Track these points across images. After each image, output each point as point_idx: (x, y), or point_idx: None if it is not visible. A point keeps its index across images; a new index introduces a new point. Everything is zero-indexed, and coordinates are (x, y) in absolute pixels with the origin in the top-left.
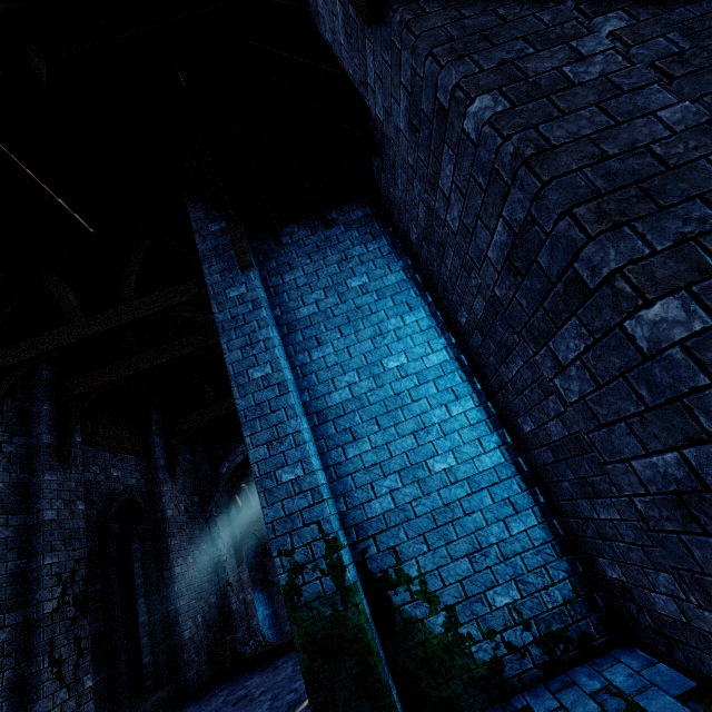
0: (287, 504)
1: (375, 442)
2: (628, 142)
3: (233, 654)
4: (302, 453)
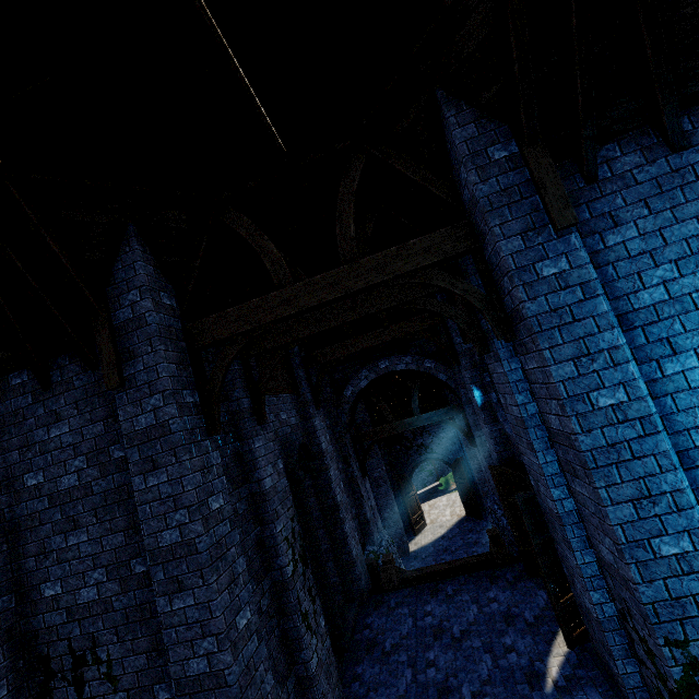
0: (672, 585)
1: None
2: None
3: (396, 572)
4: (688, 521)
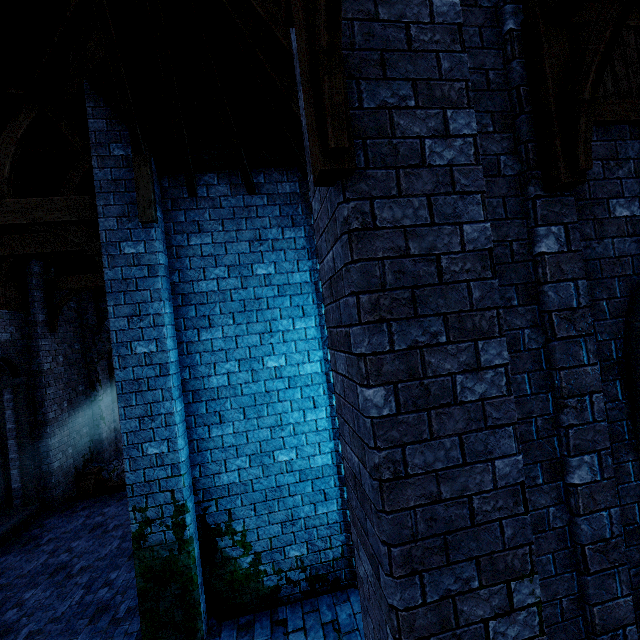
0: (148, 473)
1: (238, 428)
2: (460, 488)
3: (97, 482)
4: (170, 433)
